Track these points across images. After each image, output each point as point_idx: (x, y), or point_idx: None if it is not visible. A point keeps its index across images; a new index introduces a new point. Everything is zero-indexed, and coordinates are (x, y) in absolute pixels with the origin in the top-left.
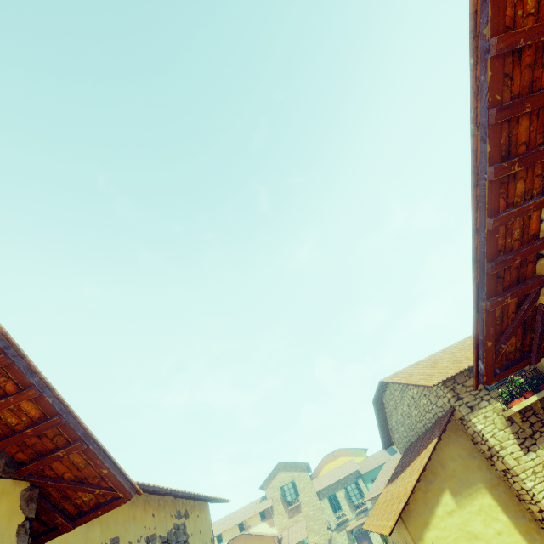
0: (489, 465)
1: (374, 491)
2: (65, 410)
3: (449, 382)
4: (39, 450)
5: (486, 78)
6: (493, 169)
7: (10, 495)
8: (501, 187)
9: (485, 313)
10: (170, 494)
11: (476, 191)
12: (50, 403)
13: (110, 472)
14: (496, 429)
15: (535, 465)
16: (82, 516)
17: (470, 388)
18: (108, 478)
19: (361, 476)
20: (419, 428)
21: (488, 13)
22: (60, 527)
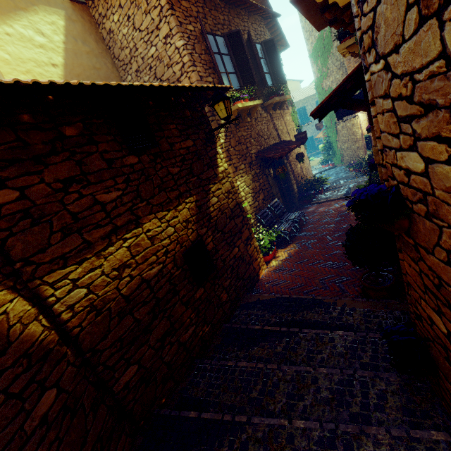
0: None
1: (313, 92)
2: None
3: None
4: None
5: None
6: None
7: None
8: None
9: None
10: None
11: None
12: None
13: None
14: None
15: None
16: None
17: None
18: None
19: None
20: None
21: None
22: None
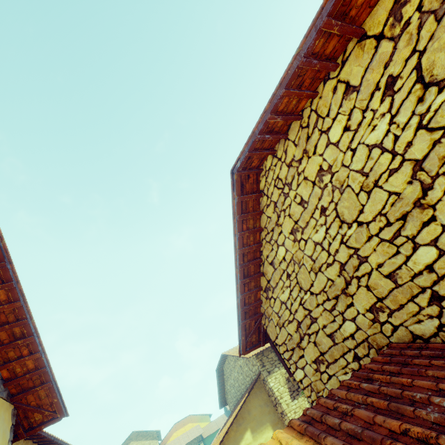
0: (275, 410)
1: None
2: (47, 364)
3: (259, 355)
4: (24, 387)
5: (238, 257)
6: (240, 281)
7: (8, 410)
8: (246, 284)
9: (241, 326)
10: (52, 441)
11: (237, 285)
12: (43, 360)
13: (58, 400)
14: (280, 386)
15: (296, 407)
16: (32, 429)
17: (270, 359)
18: (56, 404)
19: (203, 440)
20: (242, 389)
21: (237, 243)
22: (19, 435)
